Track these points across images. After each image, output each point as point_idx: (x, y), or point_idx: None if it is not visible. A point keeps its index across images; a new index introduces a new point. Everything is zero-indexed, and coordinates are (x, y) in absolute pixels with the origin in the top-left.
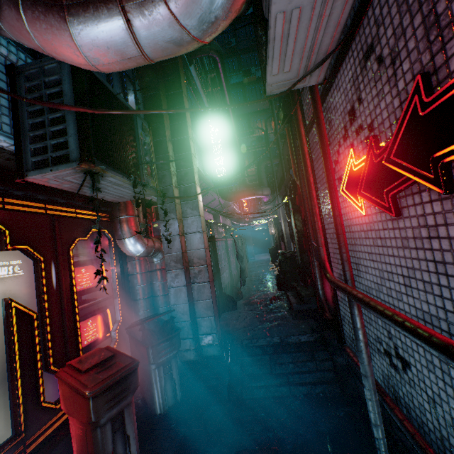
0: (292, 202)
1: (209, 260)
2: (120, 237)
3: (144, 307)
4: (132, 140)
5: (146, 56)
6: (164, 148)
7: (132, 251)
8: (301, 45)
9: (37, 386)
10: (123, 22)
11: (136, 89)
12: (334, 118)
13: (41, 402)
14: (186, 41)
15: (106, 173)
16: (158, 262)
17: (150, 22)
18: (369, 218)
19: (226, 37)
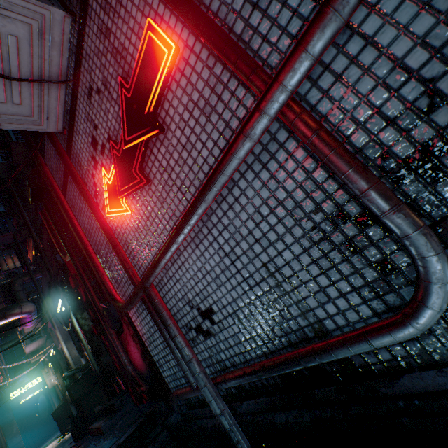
0: (69, 297)
1: None
2: None
3: None
4: None
5: None
6: None
7: None
8: (28, 79)
9: None
10: None
11: None
12: (83, 159)
13: None
14: None
15: None
16: None
17: None
18: (135, 212)
19: None
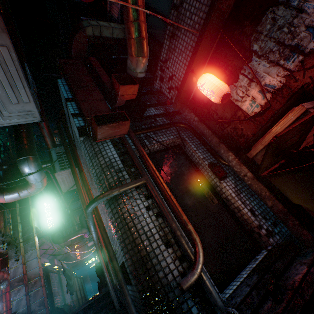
0: None
1: (42, 274)
2: None
3: None
4: (3, 218)
5: (22, 198)
6: (15, 219)
7: None
8: (69, 181)
9: None
10: (18, 194)
11: None
12: None
13: None
14: (32, 194)
15: None
16: (5, 288)
17: (24, 194)
18: None
19: None
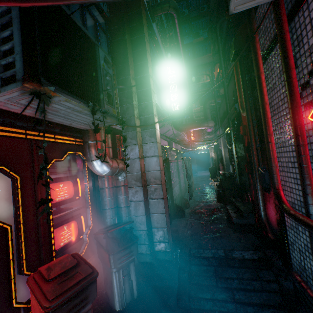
0: (234, 132)
1: (164, 180)
2: (89, 160)
3: (110, 215)
4: (92, 69)
5: None
6: (128, 85)
7: (98, 171)
8: None
9: (10, 289)
10: None
11: (108, 38)
12: (309, 34)
13: (13, 304)
14: None
15: (58, 96)
16: (122, 180)
17: None
18: None
19: (181, 9)
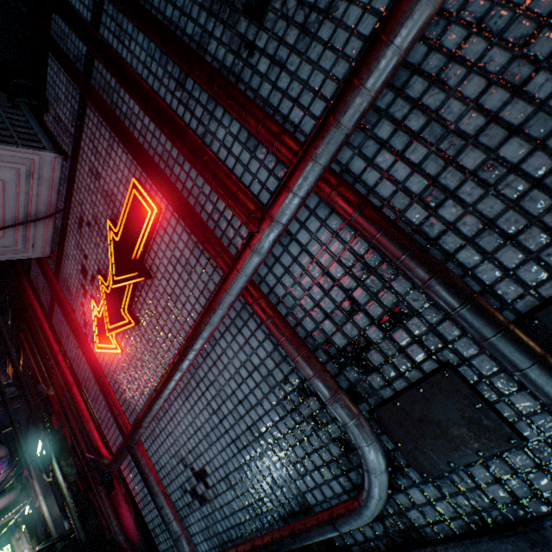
0: (52, 437)
1: None
2: None
3: None
4: None
5: None
6: None
7: None
8: (13, 213)
9: None
10: None
11: None
12: (72, 284)
13: None
14: None
15: None
16: None
17: None
18: (126, 351)
19: None
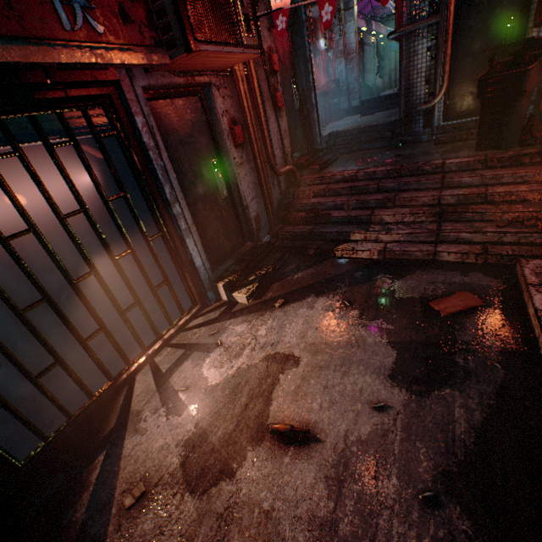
0: None
1: (357, 52)
2: (318, 39)
3: (324, 83)
4: None
5: None
6: None
7: (322, 47)
8: None
9: None
10: None
11: None
12: None
13: None
14: None
15: None
16: (331, 56)
17: None
18: None
19: None
